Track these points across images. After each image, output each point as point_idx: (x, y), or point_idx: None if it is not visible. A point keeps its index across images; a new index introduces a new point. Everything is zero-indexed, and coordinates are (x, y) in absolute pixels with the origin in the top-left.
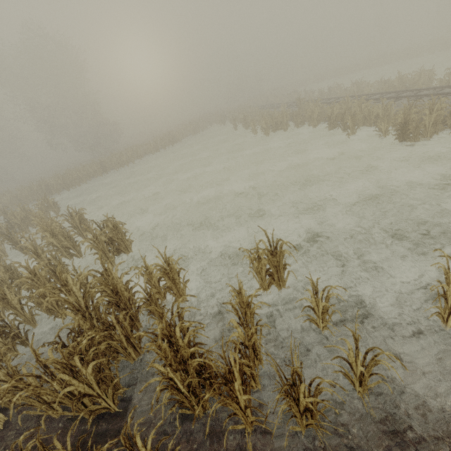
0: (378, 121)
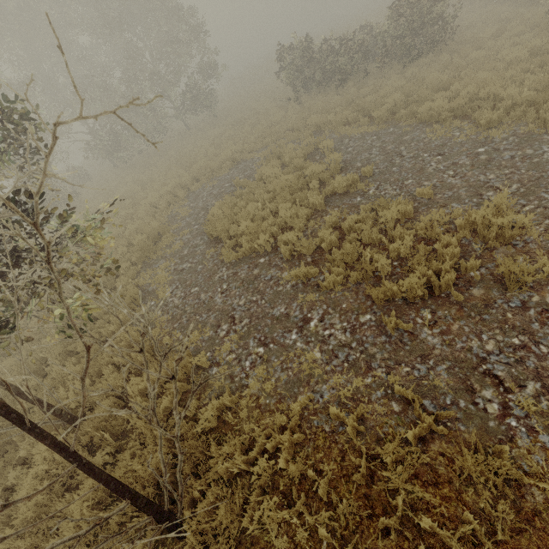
0: None
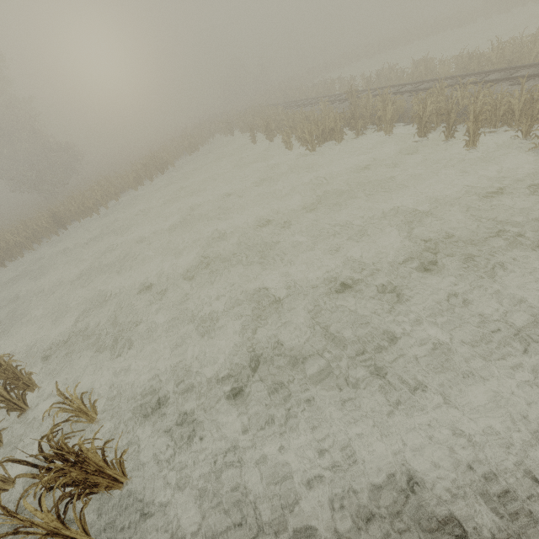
0: (523, 120)
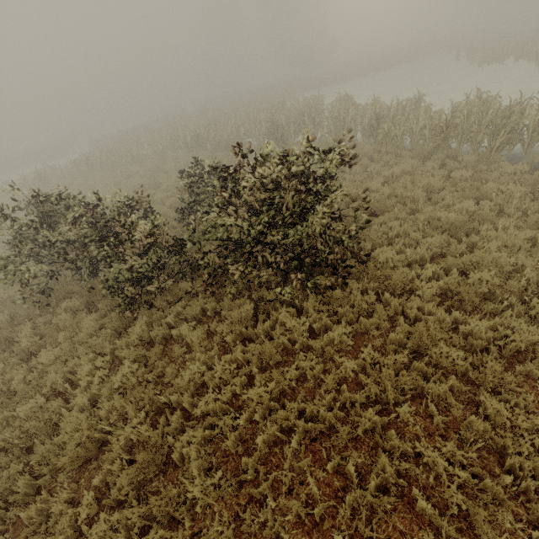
0: None
